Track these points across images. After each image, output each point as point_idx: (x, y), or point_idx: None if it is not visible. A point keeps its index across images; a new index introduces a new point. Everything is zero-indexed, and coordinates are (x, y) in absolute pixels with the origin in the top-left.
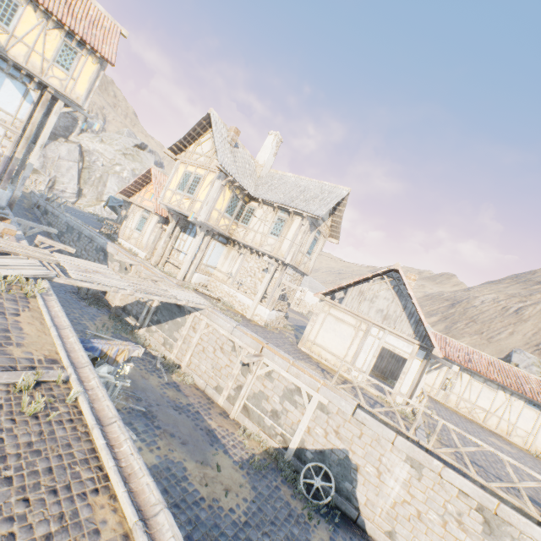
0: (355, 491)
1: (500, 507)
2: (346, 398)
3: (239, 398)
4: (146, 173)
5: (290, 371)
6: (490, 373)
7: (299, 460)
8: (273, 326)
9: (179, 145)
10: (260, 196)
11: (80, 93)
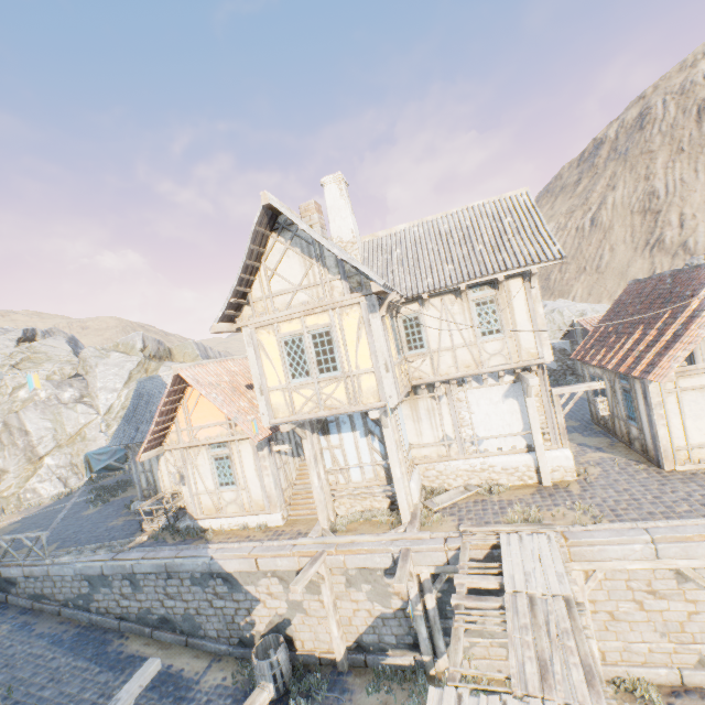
0: None
1: None
2: None
3: None
4: (171, 387)
5: None
6: None
7: None
8: None
9: (236, 301)
10: (419, 289)
11: None
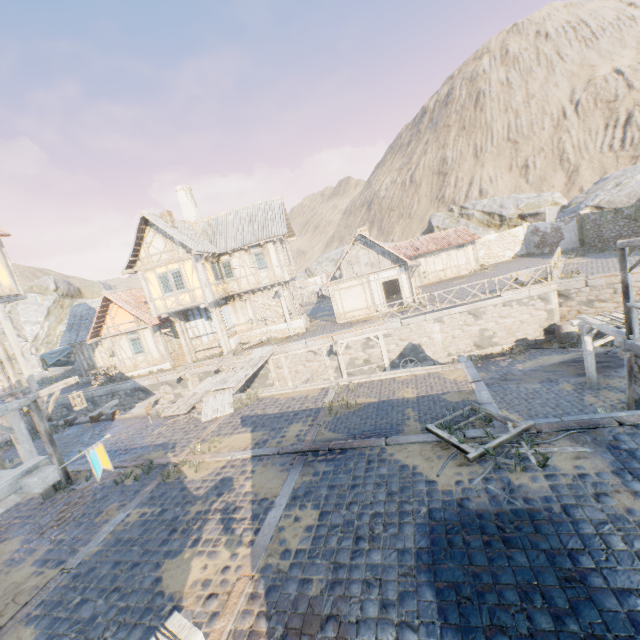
0: (426, 354)
1: (474, 306)
2: (393, 321)
3: (343, 372)
4: (102, 303)
5: (357, 335)
6: (432, 247)
7: (394, 368)
8: (308, 327)
9: (133, 259)
10: (227, 249)
11: (8, 284)
